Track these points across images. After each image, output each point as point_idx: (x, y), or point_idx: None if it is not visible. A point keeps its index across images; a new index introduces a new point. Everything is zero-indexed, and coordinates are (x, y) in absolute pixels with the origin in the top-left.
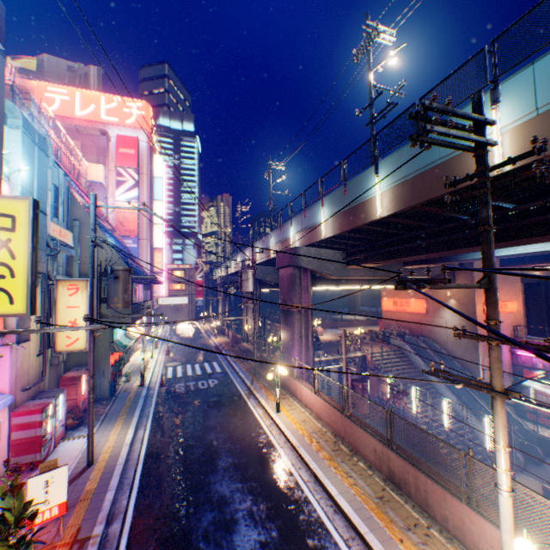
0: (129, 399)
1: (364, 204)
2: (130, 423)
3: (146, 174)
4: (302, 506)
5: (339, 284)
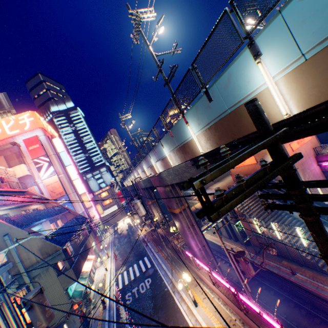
0: None
1: (188, 143)
2: None
3: (53, 154)
4: None
5: None
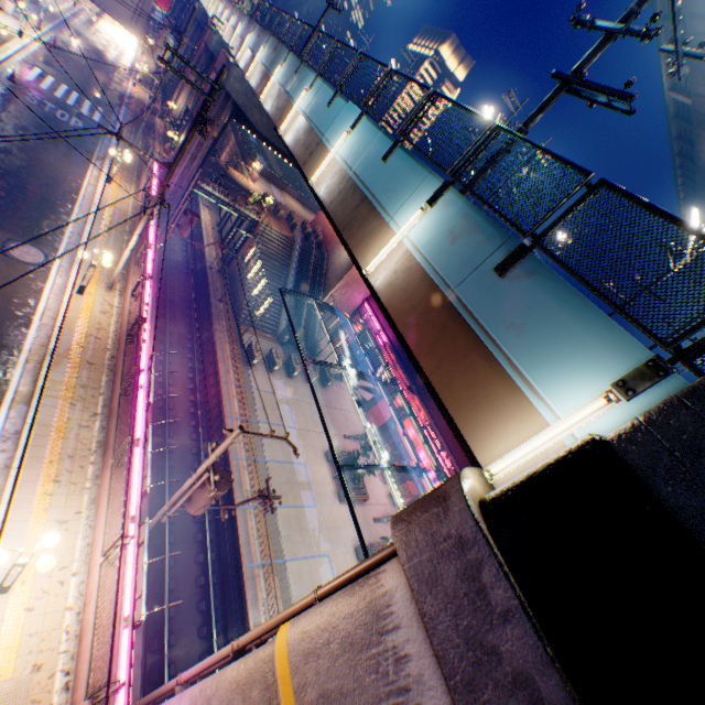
0: None
1: (269, 80)
2: None
3: None
4: (62, 222)
5: (264, 142)
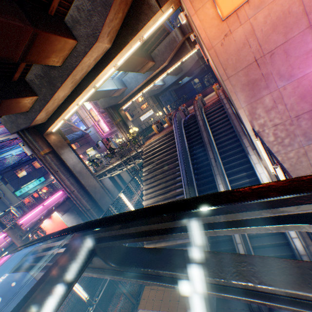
0: None
1: None
2: None
3: None
4: None
5: (55, 120)
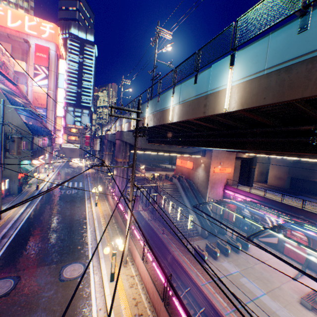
0: (27, 195)
1: (144, 119)
2: (24, 205)
3: (53, 71)
4: (84, 237)
5: (145, 151)
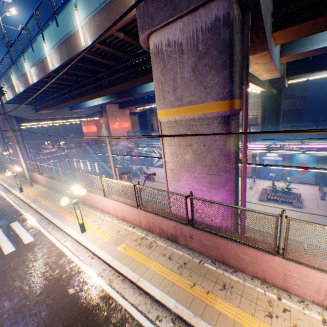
0: None
1: (14, 86)
2: None
3: None
4: None
5: (38, 122)
